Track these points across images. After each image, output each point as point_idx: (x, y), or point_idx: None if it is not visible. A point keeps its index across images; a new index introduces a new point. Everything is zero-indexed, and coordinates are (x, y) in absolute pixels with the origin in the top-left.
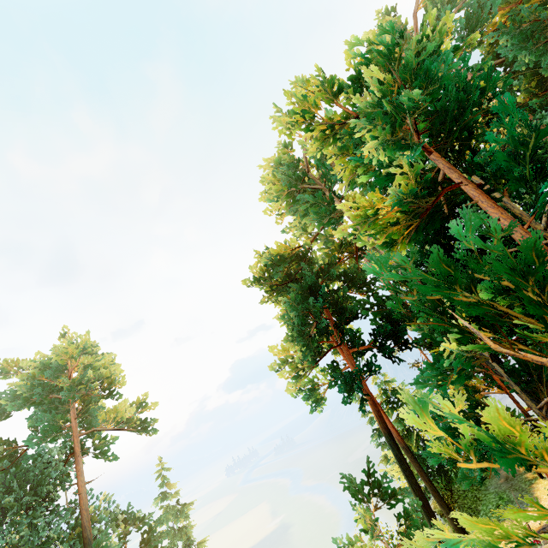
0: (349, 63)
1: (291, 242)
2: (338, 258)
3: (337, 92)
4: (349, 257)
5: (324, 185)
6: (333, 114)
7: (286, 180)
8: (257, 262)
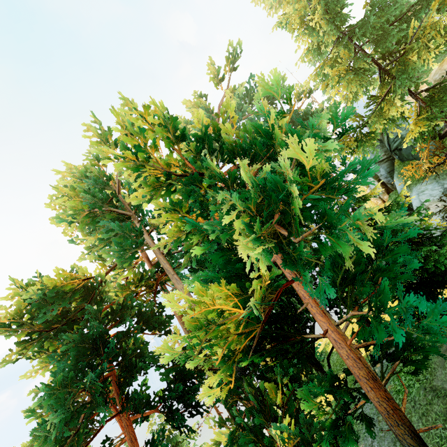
0: (195, 116)
1: (79, 271)
2: (135, 292)
3: (181, 139)
4: (148, 292)
5: (134, 212)
6: (169, 159)
7: (89, 198)
8: (15, 296)
